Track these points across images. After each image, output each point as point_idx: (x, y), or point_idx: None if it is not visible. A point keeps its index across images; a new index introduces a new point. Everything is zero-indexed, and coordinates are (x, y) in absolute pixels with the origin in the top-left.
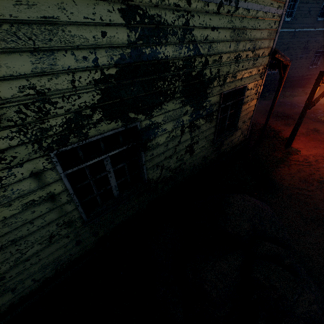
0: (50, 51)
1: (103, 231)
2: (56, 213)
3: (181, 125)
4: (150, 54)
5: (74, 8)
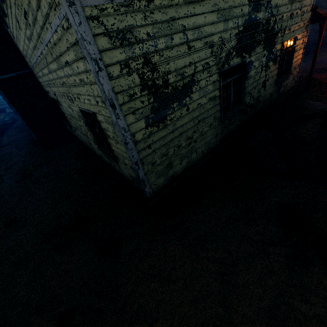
0: (227, 21)
1: (224, 133)
2: (214, 109)
3: (261, 65)
4: (254, 18)
5: (236, 0)
